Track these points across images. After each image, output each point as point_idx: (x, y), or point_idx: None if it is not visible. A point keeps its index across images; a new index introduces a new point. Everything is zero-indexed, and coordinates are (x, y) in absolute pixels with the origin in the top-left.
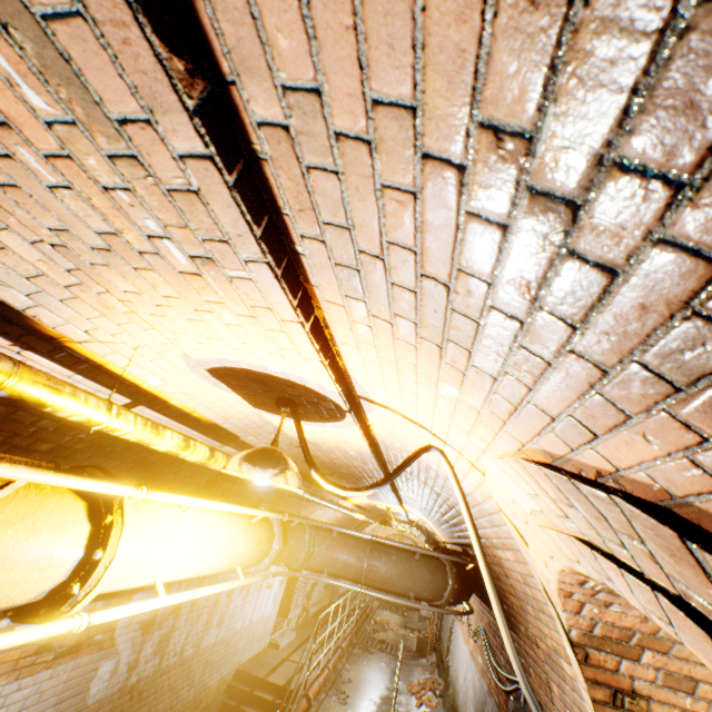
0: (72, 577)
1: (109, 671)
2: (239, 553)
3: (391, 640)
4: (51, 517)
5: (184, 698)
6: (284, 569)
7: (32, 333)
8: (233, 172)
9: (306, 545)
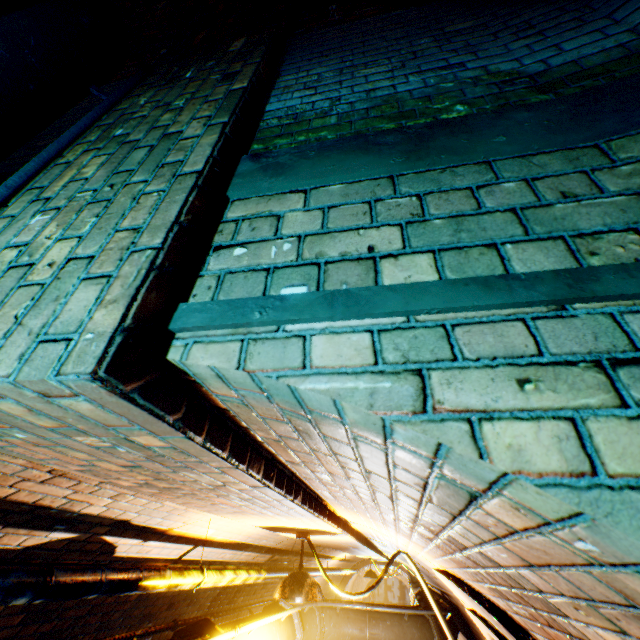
0: None
1: None
2: None
3: None
4: None
5: None
6: None
7: (154, 532)
8: (307, 503)
9: (318, 627)
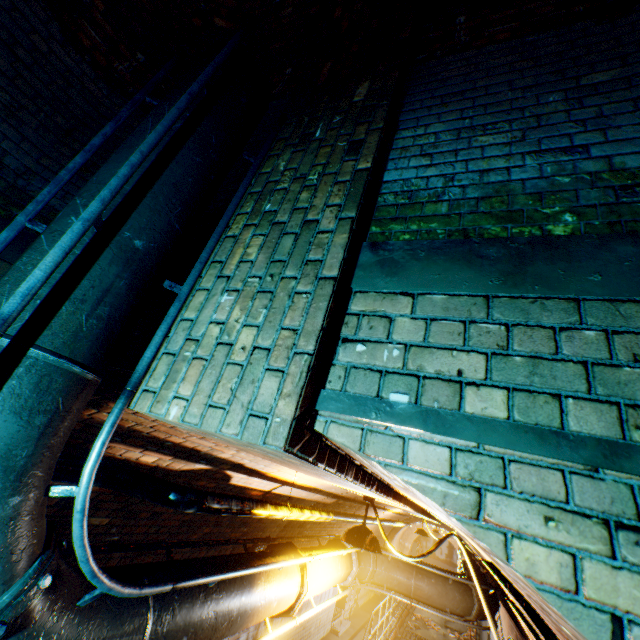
0: (293, 600)
1: (244, 639)
2: (339, 577)
3: (432, 638)
4: (290, 575)
5: None
6: (358, 583)
7: (257, 472)
8: (379, 489)
9: (371, 566)
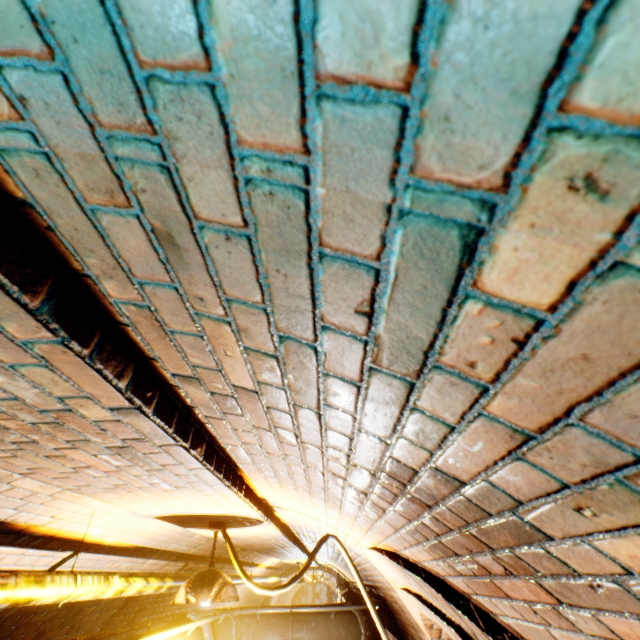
0: None
1: None
2: None
3: None
4: None
5: None
6: None
7: (5, 531)
8: (213, 463)
9: (234, 639)
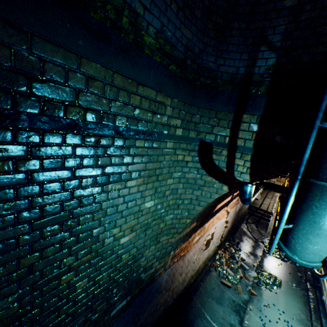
0: None
1: (238, 206)
2: None
3: None
4: None
5: (243, 210)
6: None
7: None
8: None
9: None
